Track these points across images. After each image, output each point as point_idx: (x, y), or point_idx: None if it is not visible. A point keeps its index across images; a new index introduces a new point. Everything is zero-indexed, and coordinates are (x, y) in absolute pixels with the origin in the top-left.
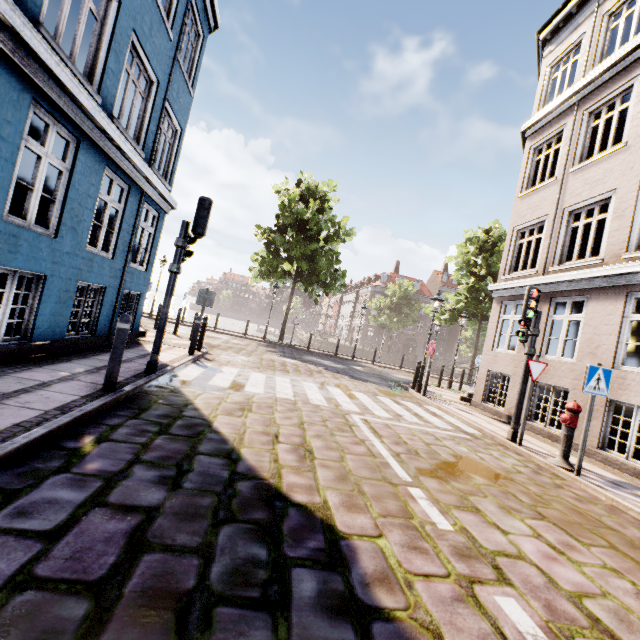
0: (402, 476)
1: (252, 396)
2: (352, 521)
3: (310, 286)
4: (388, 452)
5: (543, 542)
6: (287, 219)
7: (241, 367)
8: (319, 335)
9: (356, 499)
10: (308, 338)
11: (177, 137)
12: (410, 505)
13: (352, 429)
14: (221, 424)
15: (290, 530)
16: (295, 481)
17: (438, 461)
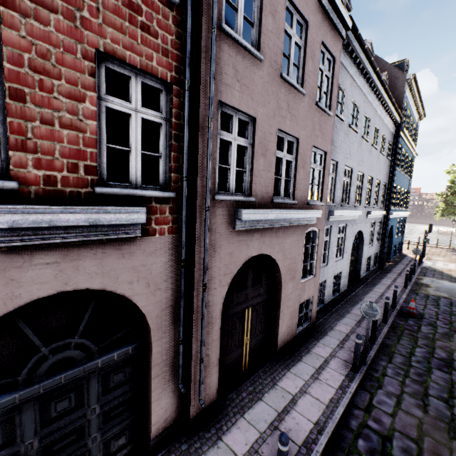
0: None
1: (451, 269)
2: None
3: None
4: None
5: None
6: None
7: (443, 262)
8: None
9: None
10: None
11: (408, 194)
12: None
13: None
14: (445, 272)
15: None
16: None
17: None
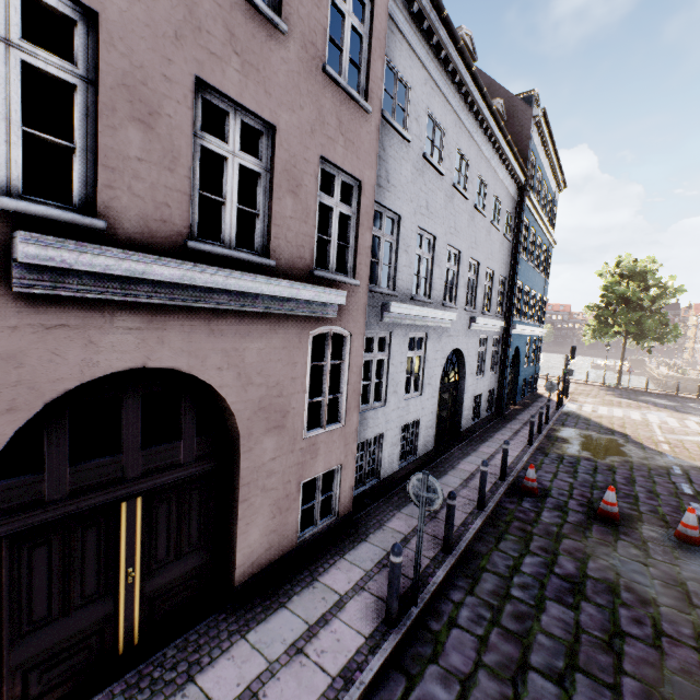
0: (658, 434)
1: (602, 414)
2: (632, 435)
3: (641, 340)
4: (659, 431)
5: (696, 447)
6: (610, 298)
7: (592, 404)
8: (675, 370)
9: (635, 434)
10: (658, 375)
11: (544, 303)
12: (653, 437)
13: (647, 426)
14: (593, 419)
15: (615, 433)
16: (618, 429)
17: (683, 436)
